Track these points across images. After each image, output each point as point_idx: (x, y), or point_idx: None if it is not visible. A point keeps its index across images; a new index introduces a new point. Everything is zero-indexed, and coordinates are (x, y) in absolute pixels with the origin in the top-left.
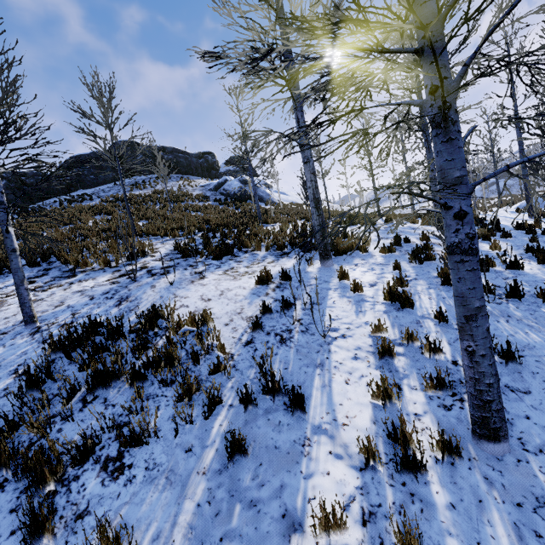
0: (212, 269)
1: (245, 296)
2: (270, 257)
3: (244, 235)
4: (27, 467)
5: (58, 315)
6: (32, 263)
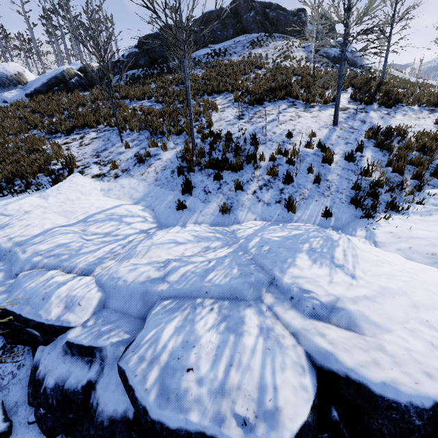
0: (393, 113)
1: (434, 129)
2: (424, 111)
3: (397, 94)
4: (419, 161)
5: (340, 124)
6: (282, 97)
